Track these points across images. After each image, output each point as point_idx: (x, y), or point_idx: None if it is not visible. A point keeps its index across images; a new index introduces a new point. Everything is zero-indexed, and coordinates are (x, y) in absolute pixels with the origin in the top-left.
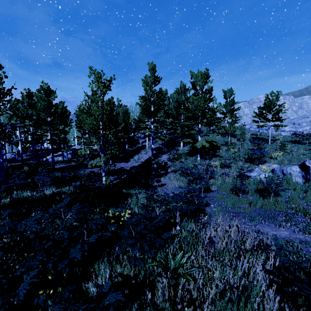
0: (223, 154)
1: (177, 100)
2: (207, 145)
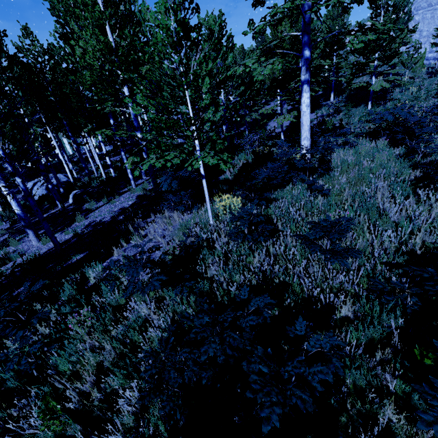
0: (398, 97)
1: (329, 30)
2: (388, 86)
